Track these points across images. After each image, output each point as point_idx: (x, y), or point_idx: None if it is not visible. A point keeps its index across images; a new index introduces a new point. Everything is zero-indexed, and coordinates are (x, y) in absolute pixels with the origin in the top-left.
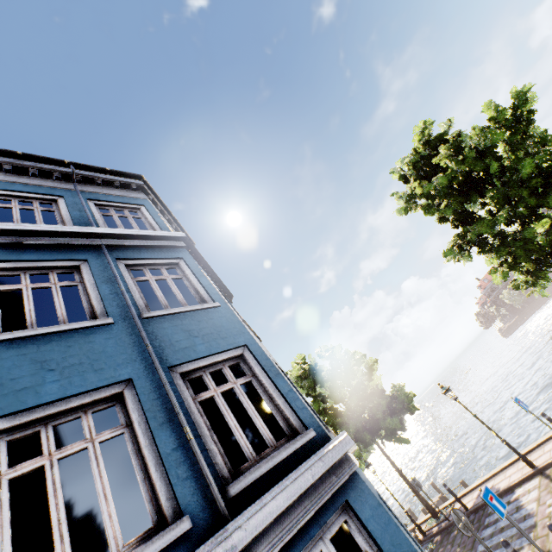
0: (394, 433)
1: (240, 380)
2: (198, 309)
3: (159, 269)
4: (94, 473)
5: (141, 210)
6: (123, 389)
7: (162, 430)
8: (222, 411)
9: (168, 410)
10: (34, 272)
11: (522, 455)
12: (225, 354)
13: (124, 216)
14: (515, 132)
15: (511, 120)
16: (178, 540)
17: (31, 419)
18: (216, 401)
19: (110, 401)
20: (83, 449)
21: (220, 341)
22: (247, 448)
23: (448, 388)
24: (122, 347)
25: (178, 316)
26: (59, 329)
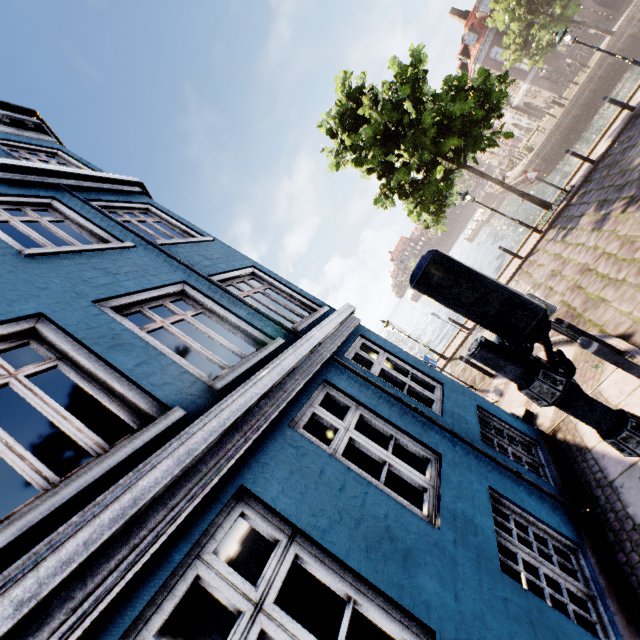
0: None
1: (261, 288)
2: (199, 241)
3: (131, 213)
4: (201, 329)
5: (59, 156)
6: (183, 288)
7: (232, 306)
8: (261, 303)
9: (227, 297)
10: (5, 208)
11: (439, 354)
12: (241, 271)
13: (44, 160)
14: (415, 89)
15: (411, 77)
16: (281, 347)
17: (130, 302)
18: (253, 298)
19: (177, 296)
20: (181, 320)
21: (232, 262)
22: (290, 319)
23: (388, 321)
24: (158, 263)
25: (186, 246)
26: (93, 247)
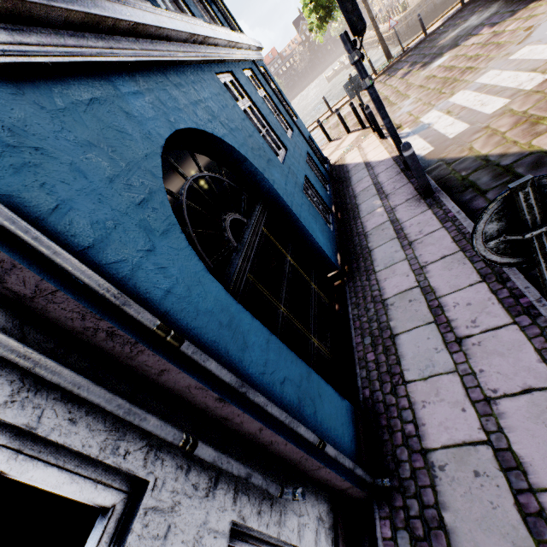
0: None
1: None
2: None
3: None
4: None
5: None
6: None
7: None
8: None
9: None
10: None
11: None
12: None
13: None
14: None
15: None
16: None
17: None
18: None
19: None
20: None
21: None
22: None
23: None
24: None
25: None
26: None
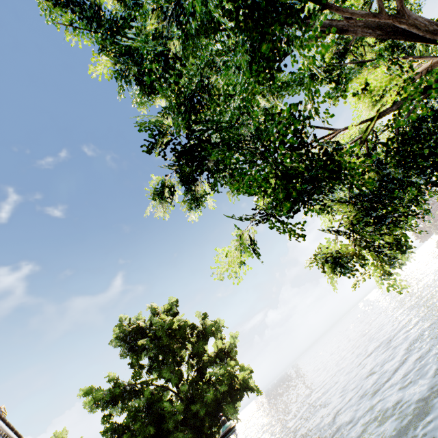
0: (211, 436)
1: None
2: None
3: None
4: None
5: None
6: None
7: None
8: None
9: None
10: None
11: None
12: None
13: None
14: None
15: None
16: None
17: None
18: None
19: None
20: None
21: None
22: None
23: (227, 432)
24: None
25: None
26: None
